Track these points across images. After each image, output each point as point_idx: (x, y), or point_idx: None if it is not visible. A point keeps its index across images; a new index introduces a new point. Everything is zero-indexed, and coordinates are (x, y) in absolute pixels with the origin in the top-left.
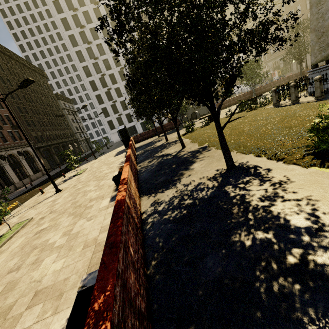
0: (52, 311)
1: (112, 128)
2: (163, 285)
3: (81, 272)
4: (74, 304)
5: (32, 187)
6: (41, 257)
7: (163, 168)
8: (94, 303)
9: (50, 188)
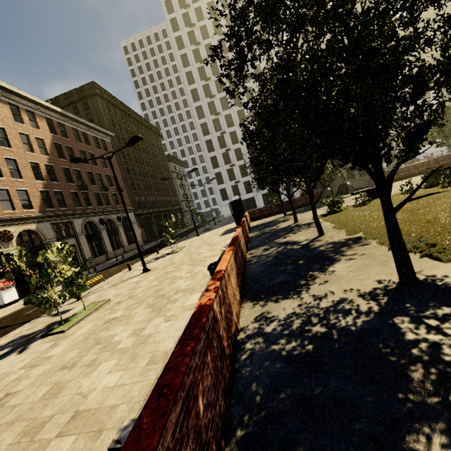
0: None
1: (224, 199)
2: None
3: (134, 404)
4: None
5: (123, 260)
6: (99, 359)
7: (284, 262)
8: None
9: (139, 265)
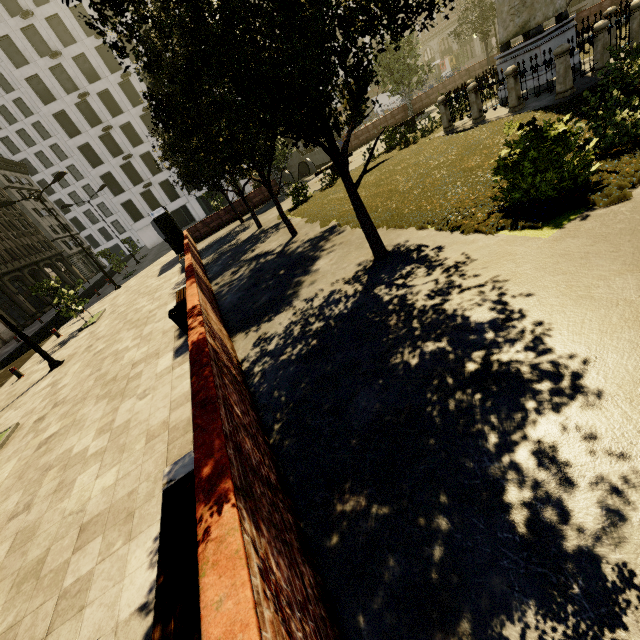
0: (123, 540)
1: (136, 218)
2: (298, 449)
3: (156, 475)
4: (163, 506)
5: None
6: (69, 478)
7: (263, 279)
8: (201, 471)
9: (34, 364)
